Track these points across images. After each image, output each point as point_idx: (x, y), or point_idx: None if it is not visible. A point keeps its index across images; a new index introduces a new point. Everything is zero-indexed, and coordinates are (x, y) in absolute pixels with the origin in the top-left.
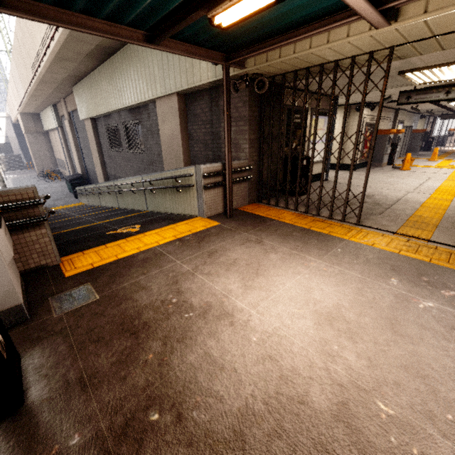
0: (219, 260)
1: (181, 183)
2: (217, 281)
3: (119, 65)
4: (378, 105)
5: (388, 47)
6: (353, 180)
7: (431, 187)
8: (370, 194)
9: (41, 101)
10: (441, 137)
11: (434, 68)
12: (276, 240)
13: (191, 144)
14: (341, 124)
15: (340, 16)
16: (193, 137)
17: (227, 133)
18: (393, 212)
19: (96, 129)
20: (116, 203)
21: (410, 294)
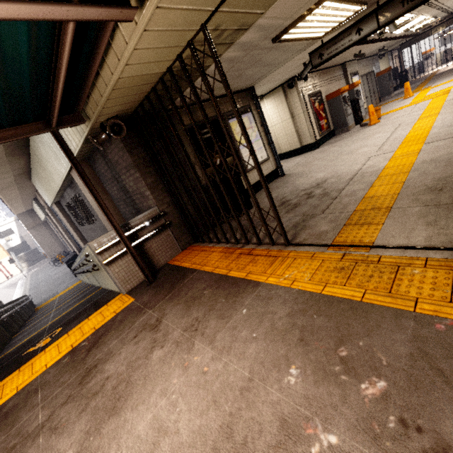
0: (87, 387)
1: (94, 262)
2: (53, 446)
3: (36, 153)
4: (303, 75)
5: (200, 28)
6: (312, 164)
7: (398, 138)
8: (322, 179)
9: (21, 201)
10: (417, 64)
11: (304, 18)
12: (177, 314)
13: (116, 204)
14: (283, 108)
15: (63, 31)
16: (113, 197)
17: (97, 198)
18: (340, 203)
19: (63, 210)
20: (88, 281)
21: (307, 411)
